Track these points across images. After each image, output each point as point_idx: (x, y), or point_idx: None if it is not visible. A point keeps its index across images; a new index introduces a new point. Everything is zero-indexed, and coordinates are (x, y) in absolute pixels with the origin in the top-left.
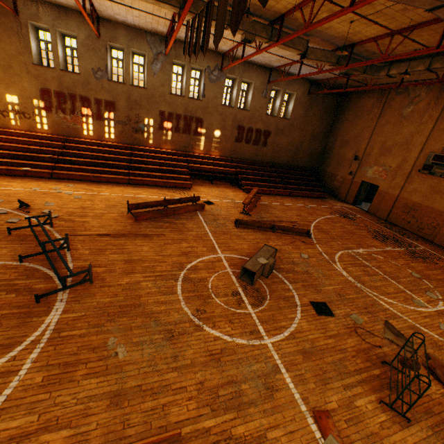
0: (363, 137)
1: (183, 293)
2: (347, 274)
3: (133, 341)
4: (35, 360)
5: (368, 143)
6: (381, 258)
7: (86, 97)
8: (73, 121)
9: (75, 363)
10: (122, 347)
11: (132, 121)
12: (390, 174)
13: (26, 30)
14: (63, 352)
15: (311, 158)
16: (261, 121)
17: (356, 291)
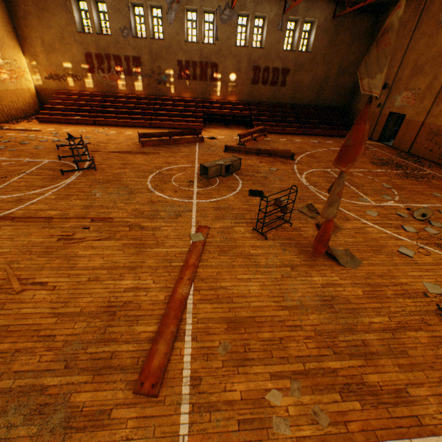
0: (395, 59)
1: (152, 179)
2: (305, 181)
3: (107, 192)
4: (54, 192)
5: (400, 65)
6: (360, 175)
7: (117, 56)
8: (110, 79)
9: (73, 195)
10: (100, 193)
11: (155, 73)
12: (418, 98)
13: (70, 3)
14: (68, 191)
15: (339, 95)
16: (278, 58)
17: (301, 189)
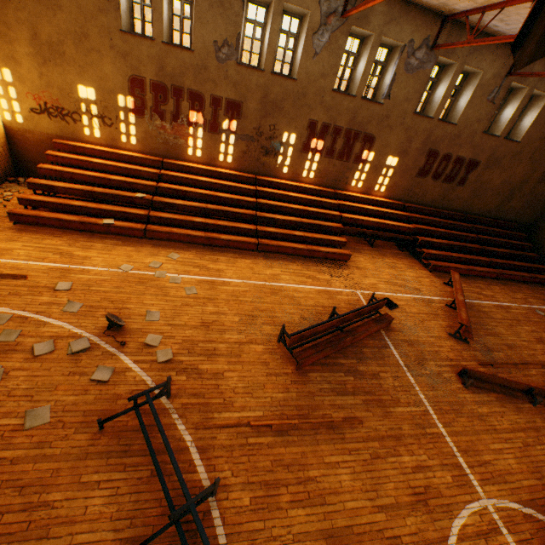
0: None
1: None
2: None
3: None
4: None
5: None
6: None
7: (198, 93)
8: (173, 133)
9: None
10: None
11: (262, 135)
12: None
13: None
14: None
15: (528, 207)
16: (471, 143)
17: None
